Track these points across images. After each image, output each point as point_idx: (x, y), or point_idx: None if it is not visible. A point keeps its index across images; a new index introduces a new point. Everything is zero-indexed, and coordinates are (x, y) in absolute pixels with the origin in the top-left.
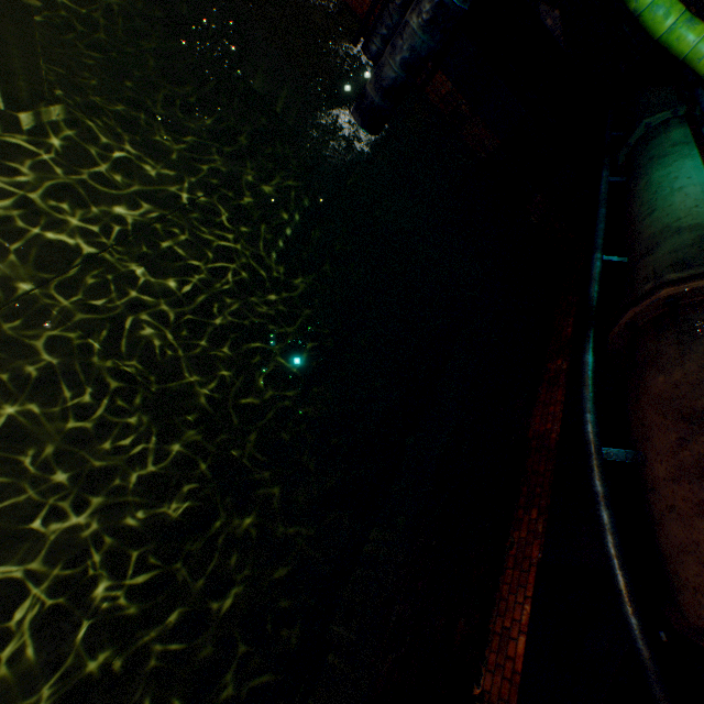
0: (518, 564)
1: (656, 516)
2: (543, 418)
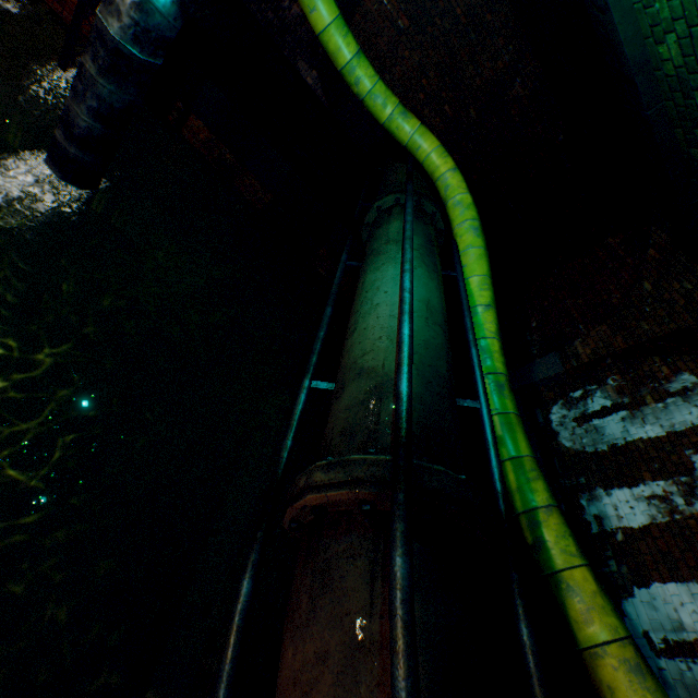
0: None
1: None
2: None
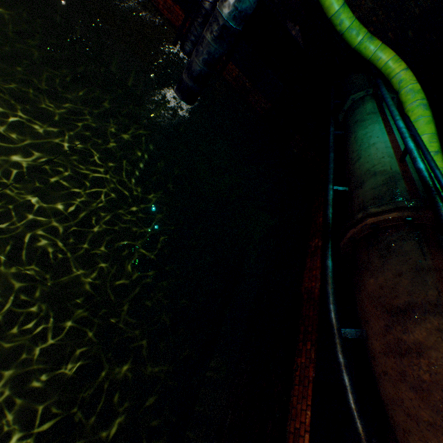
0: (301, 382)
1: (377, 375)
2: (310, 279)
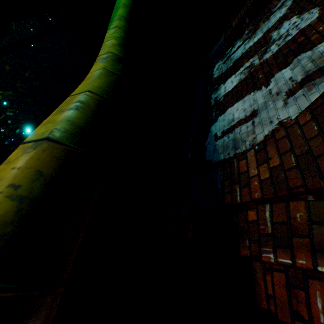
0: None
1: None
2: None
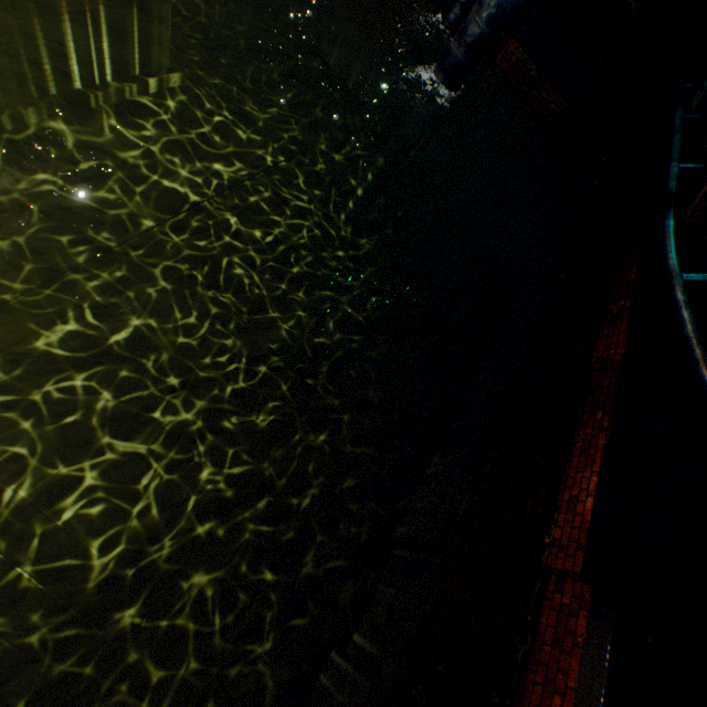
0: (584, 452)
1: None
2: (606, 347)
